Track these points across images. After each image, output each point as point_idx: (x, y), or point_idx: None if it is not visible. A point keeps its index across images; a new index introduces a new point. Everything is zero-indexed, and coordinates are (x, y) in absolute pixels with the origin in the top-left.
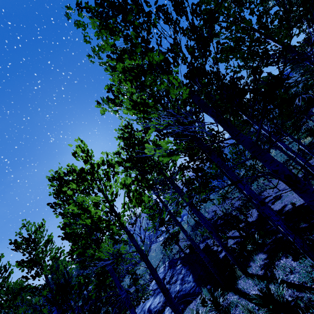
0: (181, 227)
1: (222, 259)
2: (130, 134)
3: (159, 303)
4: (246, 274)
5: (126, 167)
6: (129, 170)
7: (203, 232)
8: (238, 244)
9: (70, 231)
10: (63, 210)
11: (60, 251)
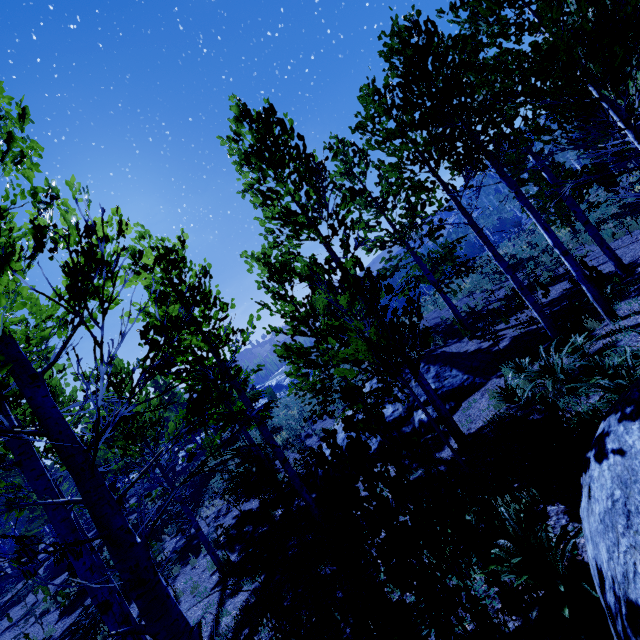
0: (498, 254)
1: (507, 348)
2: (431, 41)
3: (397, 411)
4: (616, 317)
5: (404, 121)
6: (409, 129)
7: (429, 340)
8: (540, 323)
9: (270, 245)
10: (277, 184)
11: (220, 303)
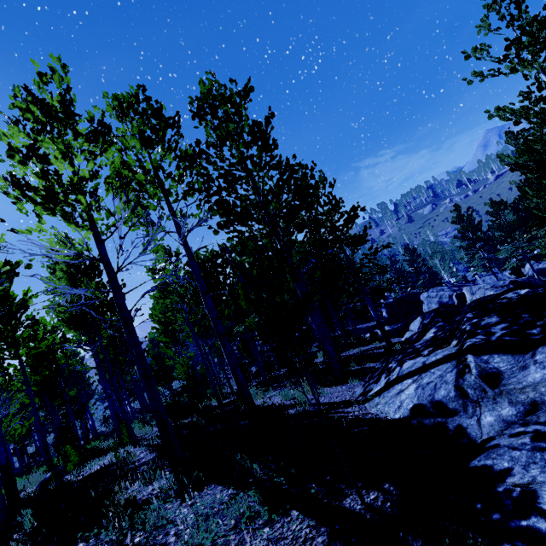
0: None
1: None
2: None
3: None
4: None
5: None
6: None
7: None
8: None
9: None
10: None
11: None
